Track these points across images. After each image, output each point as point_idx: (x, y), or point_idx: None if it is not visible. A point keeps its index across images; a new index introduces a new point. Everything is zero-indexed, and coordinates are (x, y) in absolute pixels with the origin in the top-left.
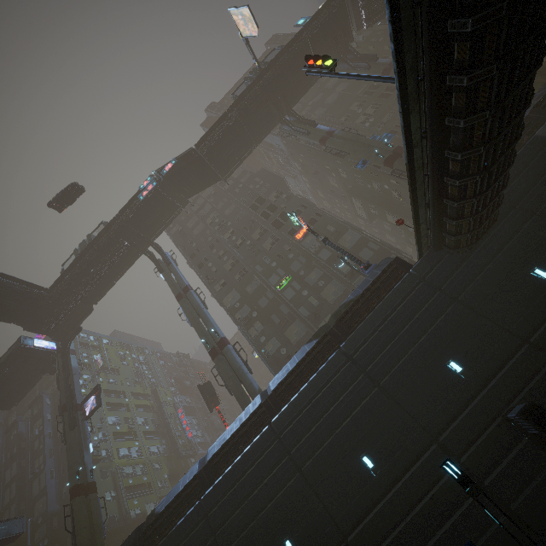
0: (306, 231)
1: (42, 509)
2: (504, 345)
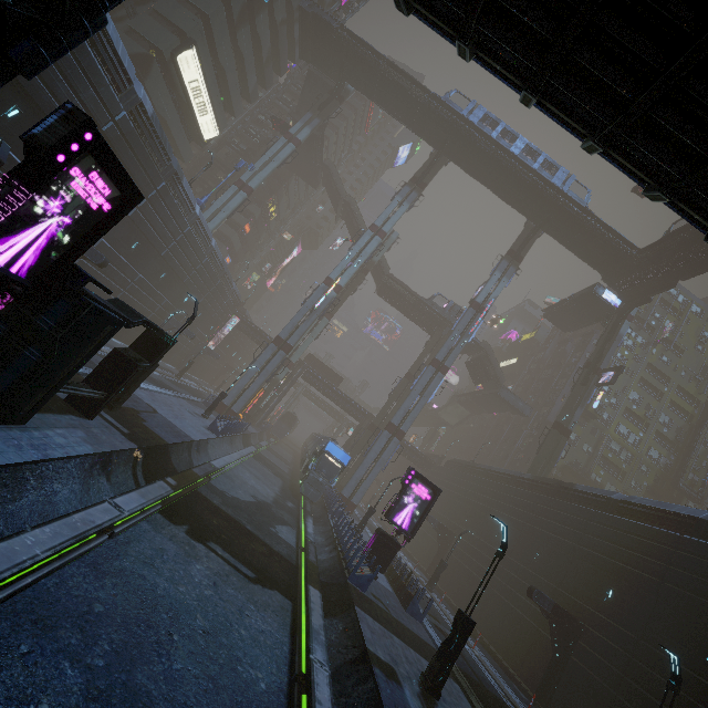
0: None
1: (545, 413)
2: None
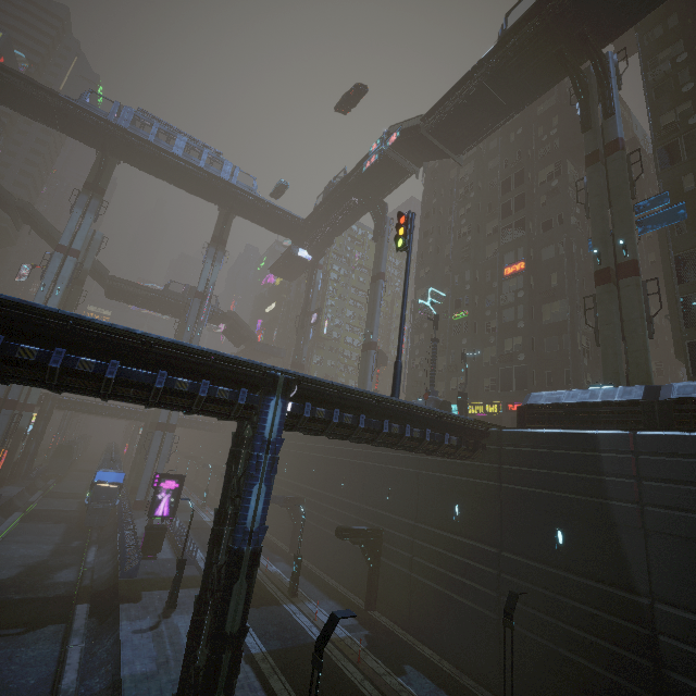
0: (517, 271)
1: None
2: (409, 511)
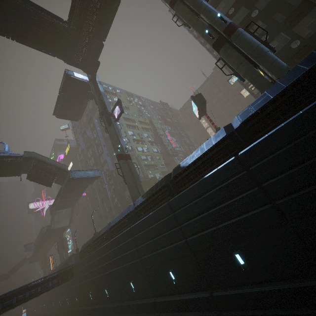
0: None
1: (107, 169)
2: None
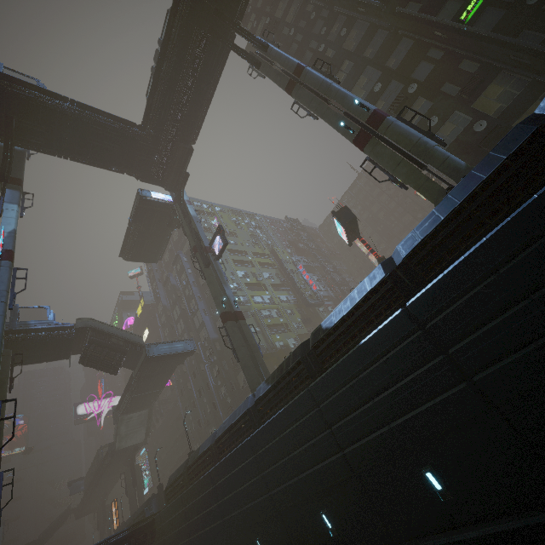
0: None
1: (205, 337)
2: None
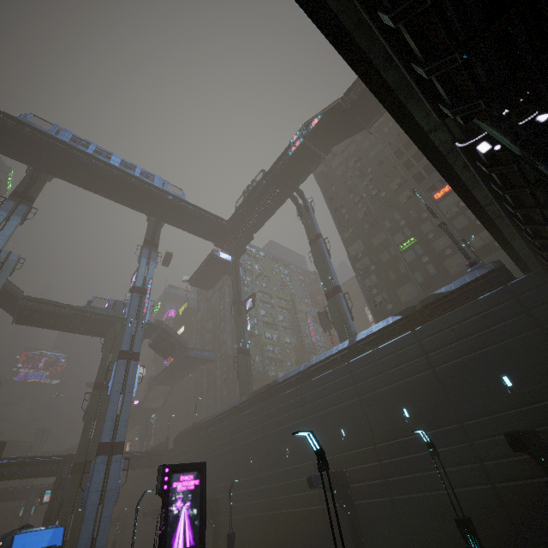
0: (448, 191)
1: (224, 351)
2: None
